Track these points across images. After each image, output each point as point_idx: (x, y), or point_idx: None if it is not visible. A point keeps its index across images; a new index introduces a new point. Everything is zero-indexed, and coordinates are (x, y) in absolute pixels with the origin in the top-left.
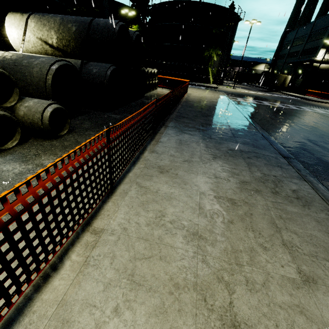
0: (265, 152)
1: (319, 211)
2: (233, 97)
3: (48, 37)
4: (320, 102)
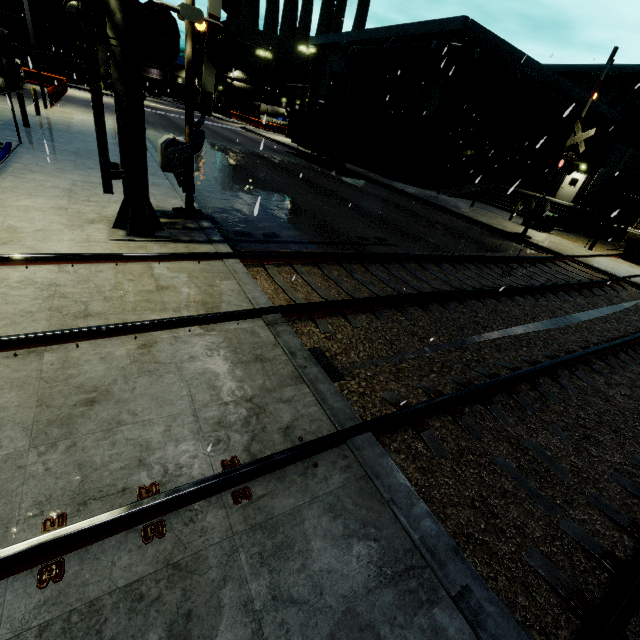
0: None
1: None
2: None
3: None
4: (230, 122)
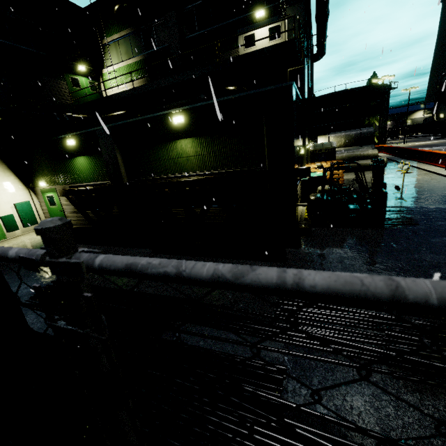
0: None
1: None
2: None
3: (339, 141)
4: None
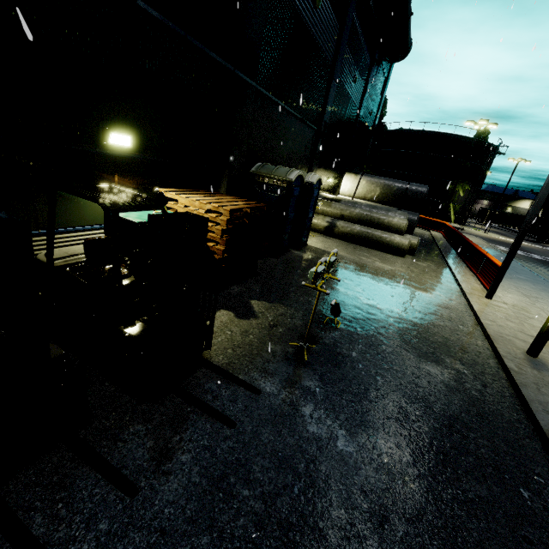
0: (543, 283)
1: None
2: (491, 244)
3: (372, 191)
4: None
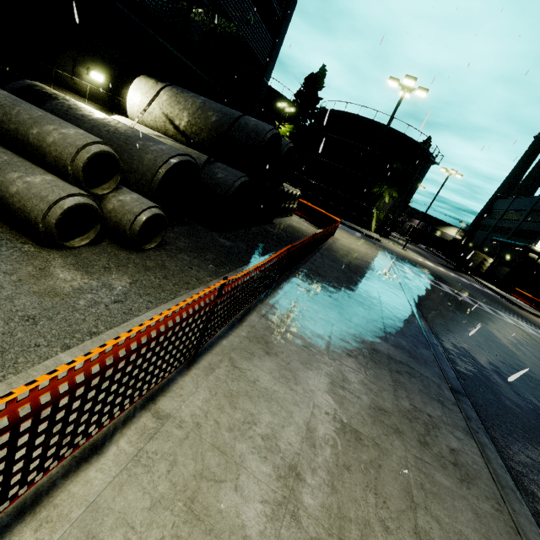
0: (425, 371)
1: (483, 498)
2: (399, 263)
3: (176, 117)
4: (531, 313)
